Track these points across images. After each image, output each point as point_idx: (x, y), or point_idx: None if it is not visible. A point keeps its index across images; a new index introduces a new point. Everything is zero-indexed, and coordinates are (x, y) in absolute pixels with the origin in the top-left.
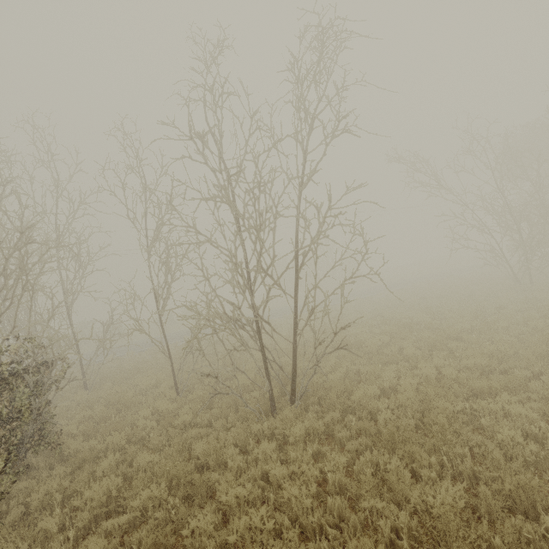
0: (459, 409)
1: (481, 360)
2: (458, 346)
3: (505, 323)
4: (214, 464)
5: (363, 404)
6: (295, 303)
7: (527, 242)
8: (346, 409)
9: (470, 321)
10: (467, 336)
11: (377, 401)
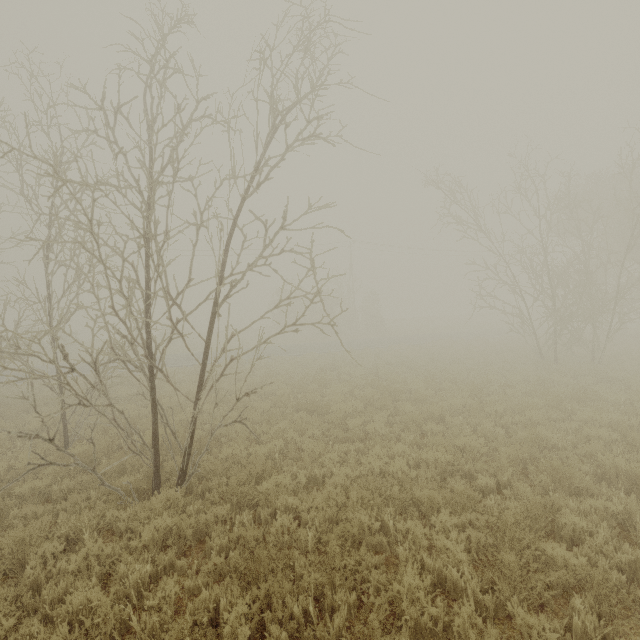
0: (377, 527)
1: (443, 456)
2: (434, 430)
3: (500, 408)
4: (12, 568)
5: (269, 498)
6: (206, 348)
7: (560, 312)
8: (251, 500)
9: (466, 397)
10: (449, 418)
11: (301, 492)
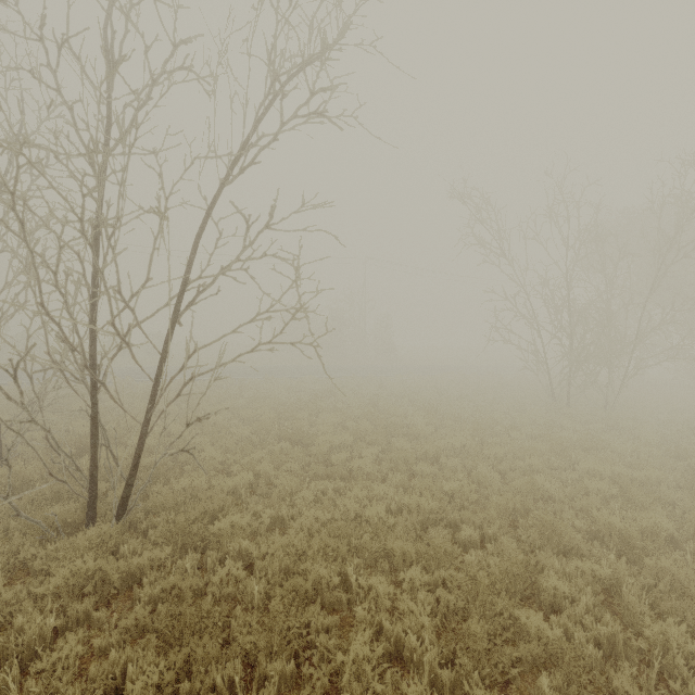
0: (337, 582)
1: (426, 503)
2: (425, 472)
3: (500, 451)
4: None
5: (221, 541)
6: (160, 361)
7: (577, 352)
8: (202, 542)
9: (467, 437)
10: (444, 459)
11: (262, 535)
